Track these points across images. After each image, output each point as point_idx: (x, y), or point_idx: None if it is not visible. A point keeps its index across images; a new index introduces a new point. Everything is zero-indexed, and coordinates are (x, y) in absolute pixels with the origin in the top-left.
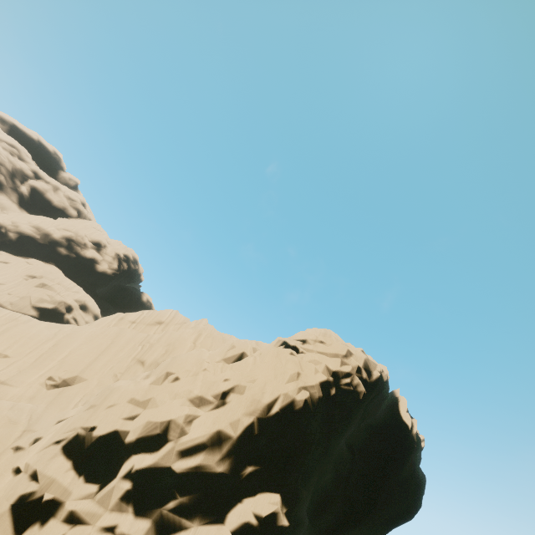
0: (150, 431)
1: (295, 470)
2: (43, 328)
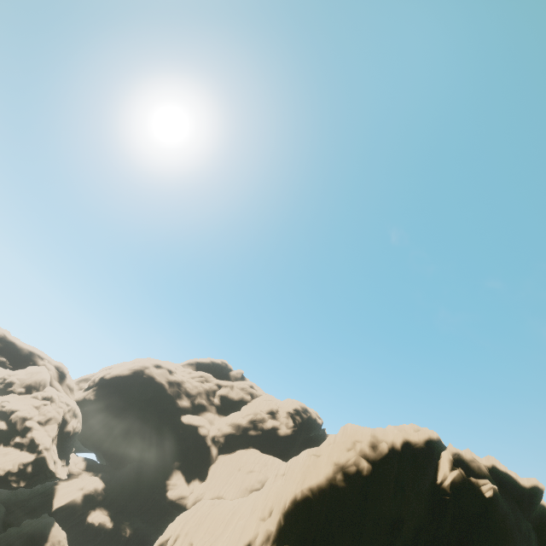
0: (244, 543)
1: (308, 541)
2: (230, 504)
